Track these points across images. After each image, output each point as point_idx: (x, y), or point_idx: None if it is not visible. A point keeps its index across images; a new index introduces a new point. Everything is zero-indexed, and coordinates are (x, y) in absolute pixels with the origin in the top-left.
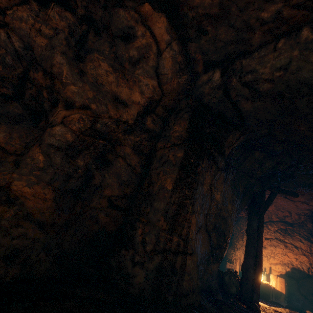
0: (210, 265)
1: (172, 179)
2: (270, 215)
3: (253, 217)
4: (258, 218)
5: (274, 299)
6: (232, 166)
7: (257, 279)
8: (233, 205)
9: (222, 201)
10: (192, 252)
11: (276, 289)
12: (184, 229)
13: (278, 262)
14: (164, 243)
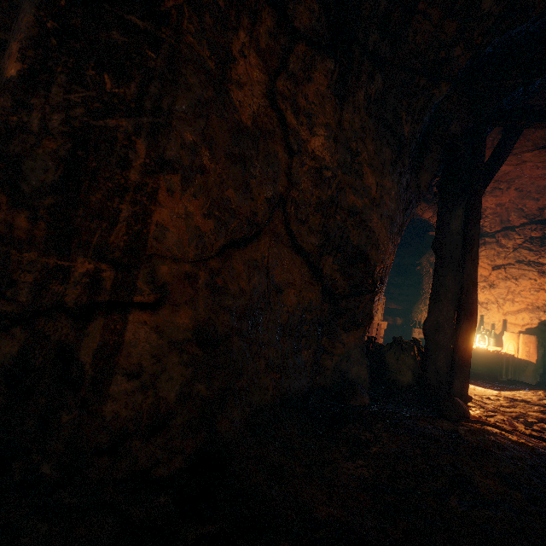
0: (337, 336)
1: (20, 34)
2: (506, 215)
3: (450, 207)
4: (465, 207)
5: (510, 375)
6: (366, 51)
7: (463, 345)
8: (384, 175)
9: (340, 160)
10: (161, 299)
11: (515, 357)
12: (118, 227)
13: (521, 308)
14: (37, 289)
